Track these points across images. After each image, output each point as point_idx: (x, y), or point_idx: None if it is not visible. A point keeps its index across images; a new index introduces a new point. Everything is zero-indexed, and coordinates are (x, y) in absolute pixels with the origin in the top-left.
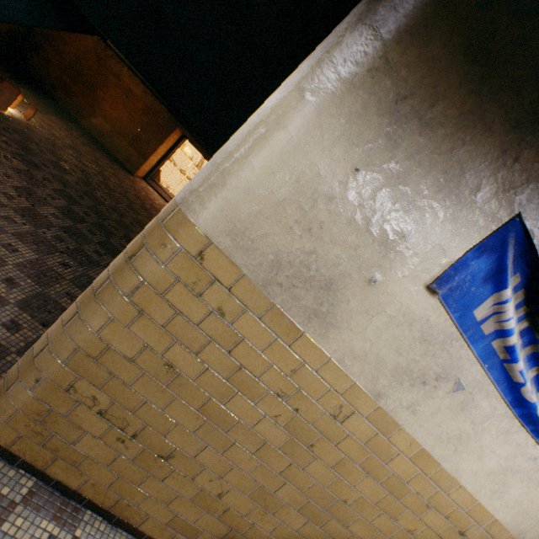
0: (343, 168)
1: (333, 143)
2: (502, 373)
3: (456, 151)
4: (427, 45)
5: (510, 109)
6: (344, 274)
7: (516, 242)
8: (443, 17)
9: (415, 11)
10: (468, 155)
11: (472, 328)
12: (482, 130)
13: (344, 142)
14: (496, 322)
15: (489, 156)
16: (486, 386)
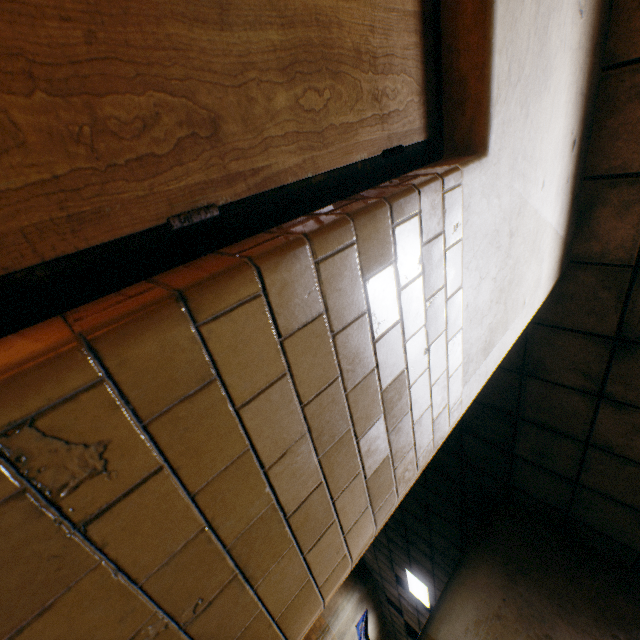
0: (352, 612)
1: (352, 610)
2: (360, 634)
3: (363, 603)
4: (364, 591)
5: (369, 594)
6: (347, 629)
7: (366, 611)
8: (366, 587)
9: (364, 588)
10: (364, 602)
11: (358, 628)
12: (366, 598)
13: (353, 609)
14: (361, 626)
15: (366, 601)
16: (357, 638)
